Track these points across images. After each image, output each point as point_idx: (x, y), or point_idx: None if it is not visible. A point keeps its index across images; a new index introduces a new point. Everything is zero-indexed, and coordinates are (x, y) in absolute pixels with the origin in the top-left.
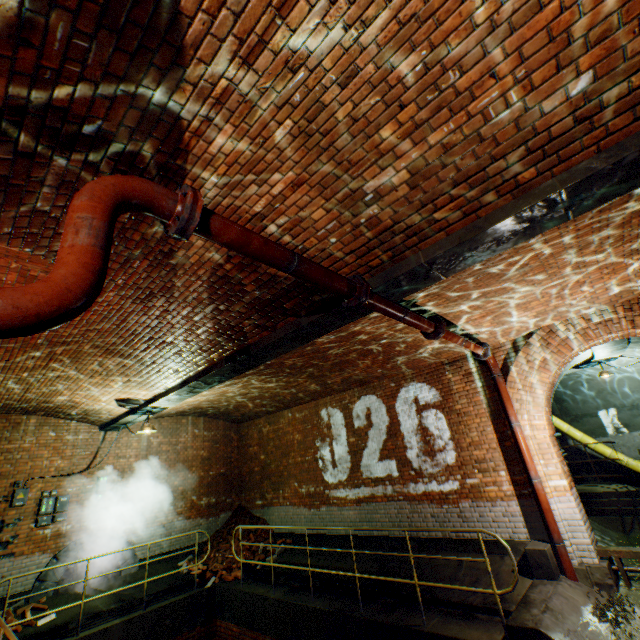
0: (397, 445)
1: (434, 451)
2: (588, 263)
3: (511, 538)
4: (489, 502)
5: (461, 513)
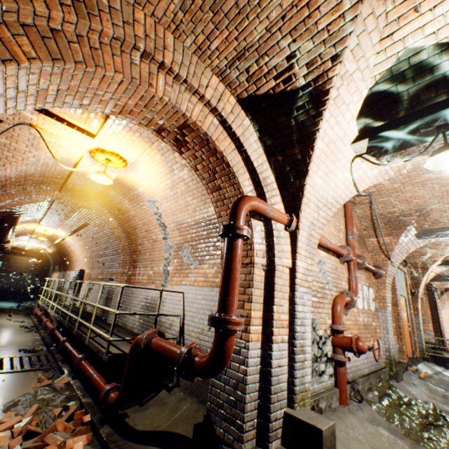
0: None
1: None
2: None
3: (428, 341)
4: (423, 331)
5: None
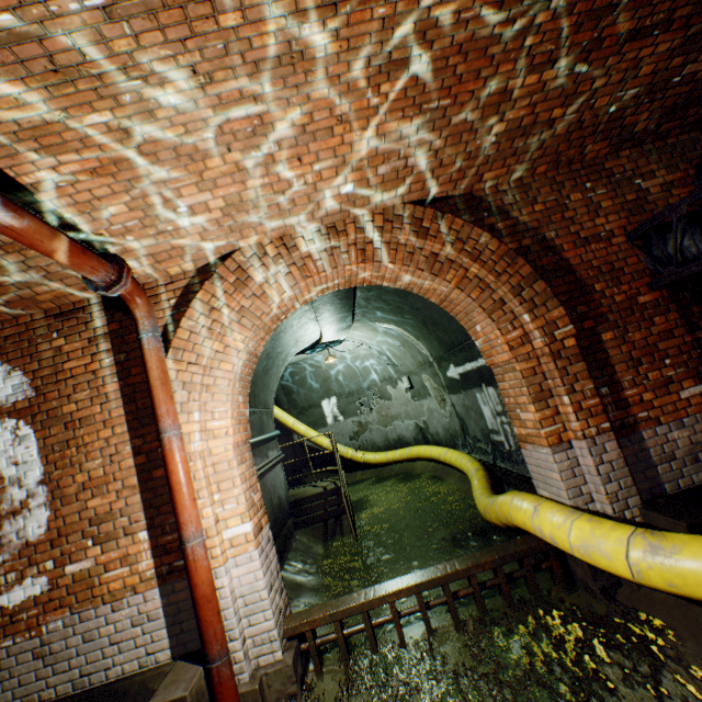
0: None
1: None
2: (311, 47)
3: (144, 667)
4: (110, 604)
5: (45, 647)
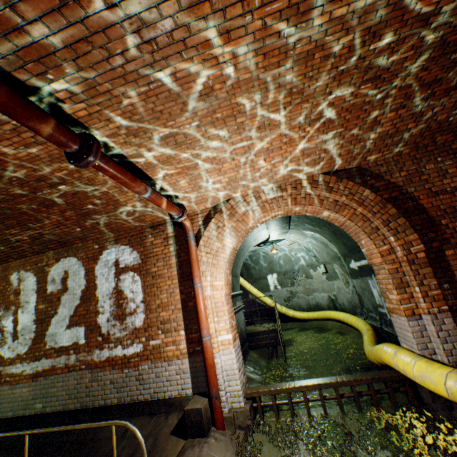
0: (90, 310)
1: (125, 315)
2: (273, 122)
3: (180, 395)
4: (167, 362)
5: (140, 376)
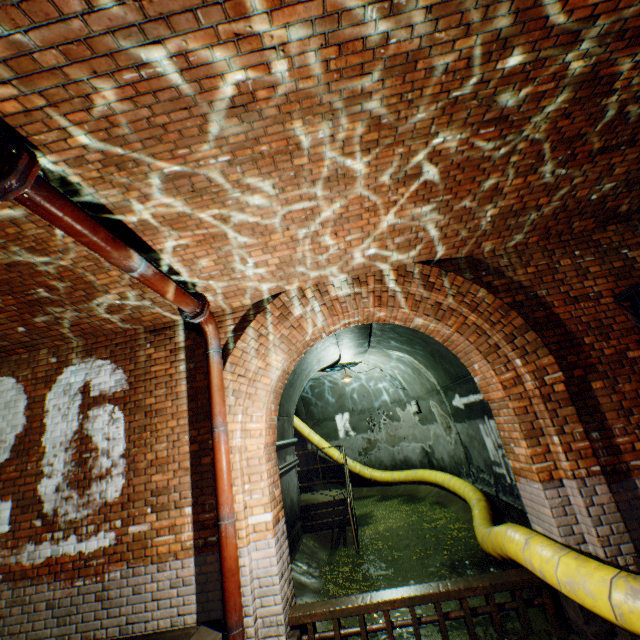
0: (26, 471)
1: (90, 479)
2: (350, 171)
3: (174, 626)
4: (156, 564)
5: (104, 592)
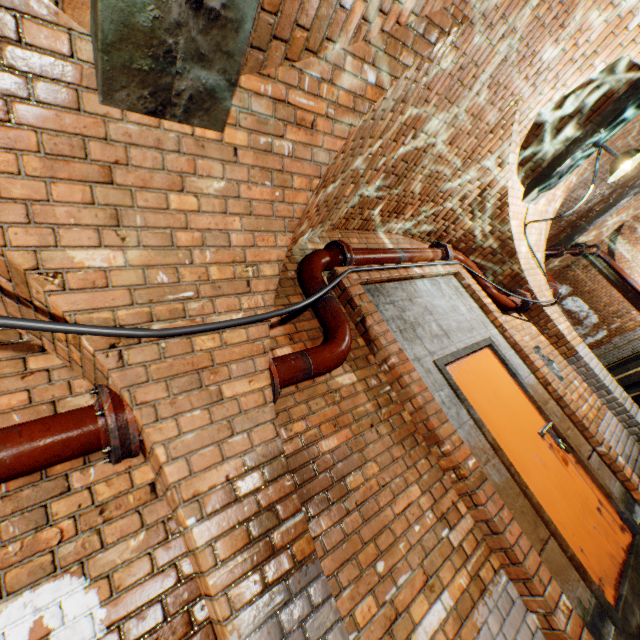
0: None
1: (580, 321)
2: None
3: None
4: (631, 332)
5: (614, 346)
